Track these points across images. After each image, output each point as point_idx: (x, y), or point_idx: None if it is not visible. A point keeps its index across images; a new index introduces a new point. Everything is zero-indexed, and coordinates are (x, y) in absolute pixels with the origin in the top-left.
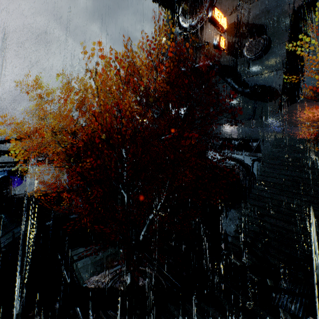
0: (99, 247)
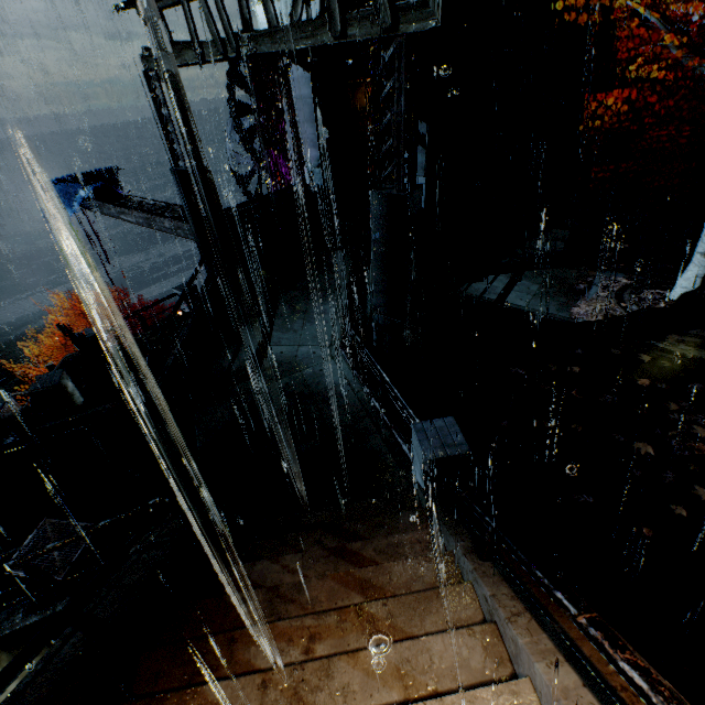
0: (506, 276)
